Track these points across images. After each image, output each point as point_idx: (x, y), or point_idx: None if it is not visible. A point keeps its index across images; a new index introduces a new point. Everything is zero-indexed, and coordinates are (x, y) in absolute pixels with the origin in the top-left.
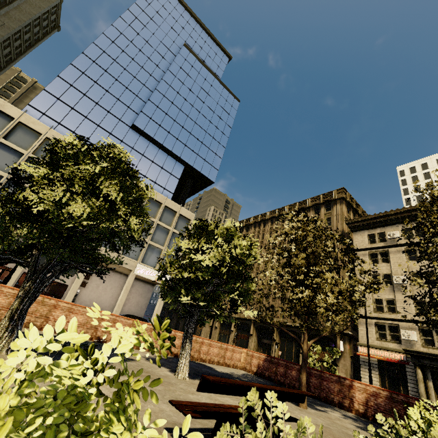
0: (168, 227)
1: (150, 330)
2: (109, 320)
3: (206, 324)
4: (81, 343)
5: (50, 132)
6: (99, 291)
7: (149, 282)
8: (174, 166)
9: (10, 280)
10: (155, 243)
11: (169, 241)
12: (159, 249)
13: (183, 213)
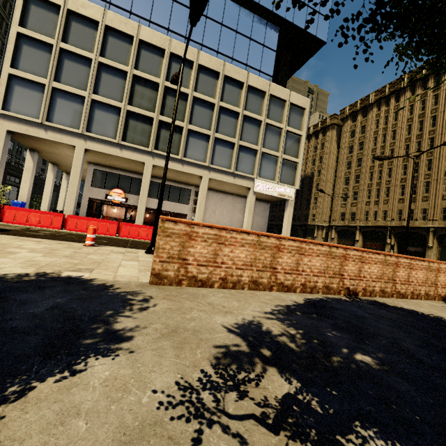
0: (279, 125)
1: (407, 267)
2: (353, 259)
3: (318, 236)
4: (375, 316)
5: (107, 15)
6: (216, 216)
7: (263, 200)
8: (266, 31)
9: (139, 217)
10: (269, 150)
11: (283, 144)
12: (274, 157)
13: (294, 101)
